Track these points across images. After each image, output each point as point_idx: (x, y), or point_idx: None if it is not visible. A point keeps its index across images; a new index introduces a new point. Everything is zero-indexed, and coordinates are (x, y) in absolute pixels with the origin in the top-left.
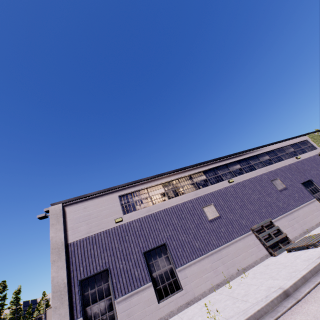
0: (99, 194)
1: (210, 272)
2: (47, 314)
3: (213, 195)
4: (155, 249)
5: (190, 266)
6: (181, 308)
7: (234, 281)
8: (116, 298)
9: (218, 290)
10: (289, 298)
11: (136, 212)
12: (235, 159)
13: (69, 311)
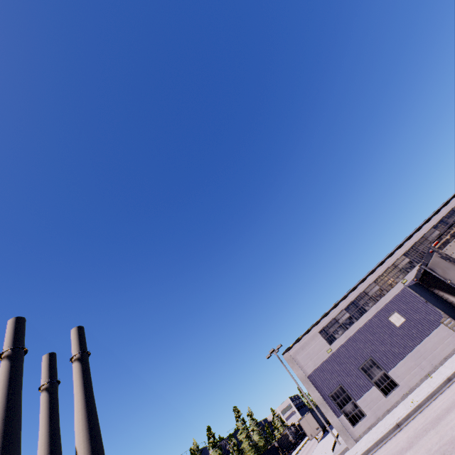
0: (305, 336)
1: (415, 368)
2: (301, 425)
3: (393, 302)
4: (365, 363)
5: (397, 368)
6: (403, 397)
7: (437, 371)
8: (356, 400)
9: (427, 379)
10: (450, 381)
11: (338, 340)
12: (400, 254)
13: (333, 412)
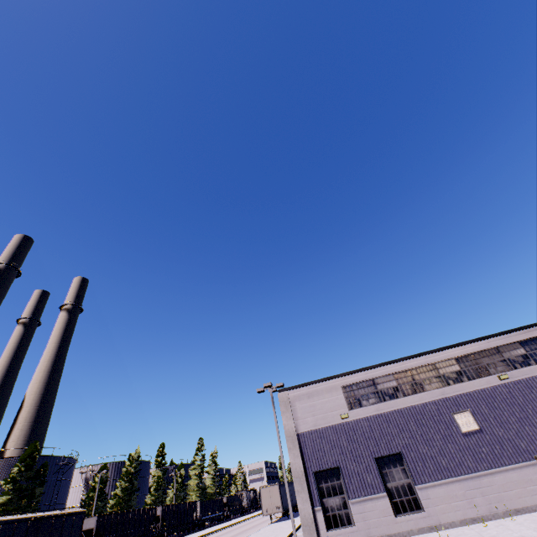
0: (320, 383)
1: (462, 500)
2: (261, 493)
3: (471, 397)
4: (388, 456)
5: (433, 486)
6: (422, 530)
7: (497, 521)
8: (350, 498)
9: (473, 525)
10: None
11: (363, 409)
12: (514, 338)
13: (309, 497)
